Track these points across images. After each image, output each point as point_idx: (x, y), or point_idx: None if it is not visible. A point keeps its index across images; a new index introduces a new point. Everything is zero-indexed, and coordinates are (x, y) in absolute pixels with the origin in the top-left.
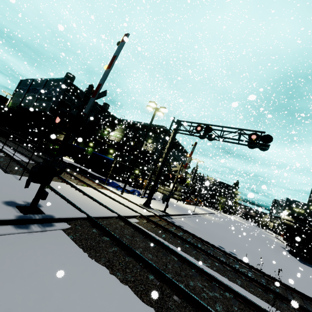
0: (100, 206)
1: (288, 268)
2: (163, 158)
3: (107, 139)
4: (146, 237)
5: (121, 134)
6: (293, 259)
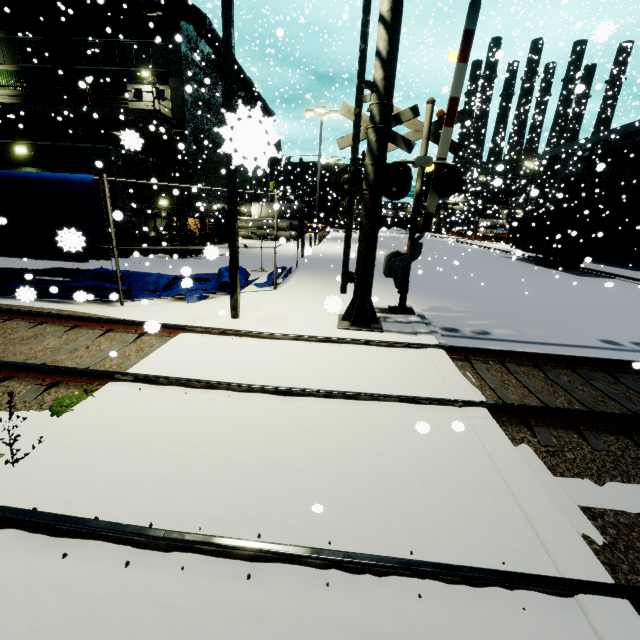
0: (446, 614)
1: None
2: (377, 95)
3: None
4: None
5: (5, 71)
6: (569, 276)
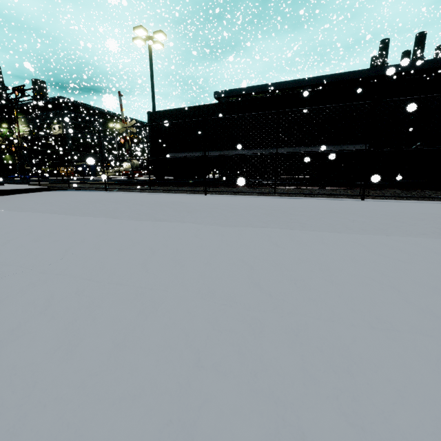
0: None
1: None
2: None
3: (8, 139)
4: None
5: (25, 127)
6: None
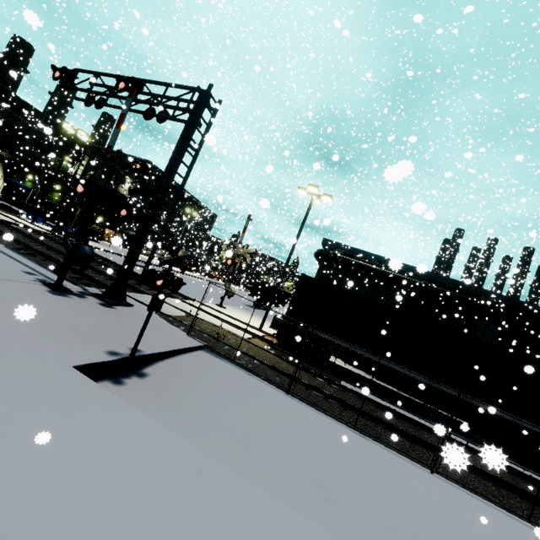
0: None
1: (189, 288)
2: None
3: (64, 173)
4: (4, 225)
5: None
6: (239, 302)
